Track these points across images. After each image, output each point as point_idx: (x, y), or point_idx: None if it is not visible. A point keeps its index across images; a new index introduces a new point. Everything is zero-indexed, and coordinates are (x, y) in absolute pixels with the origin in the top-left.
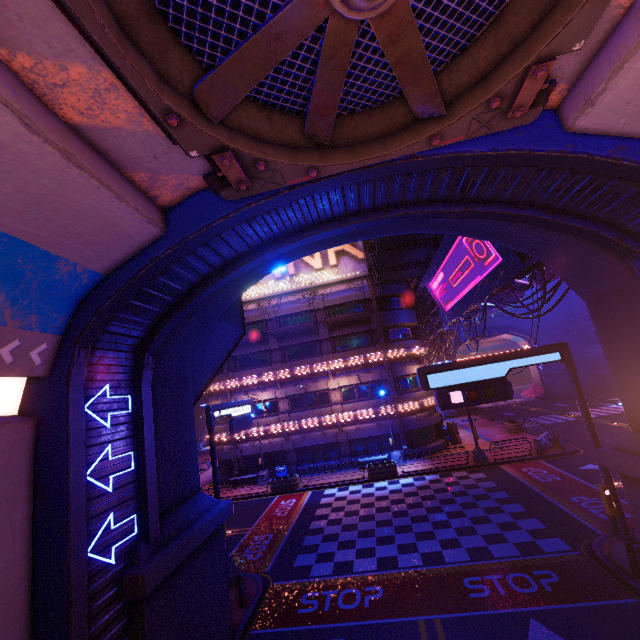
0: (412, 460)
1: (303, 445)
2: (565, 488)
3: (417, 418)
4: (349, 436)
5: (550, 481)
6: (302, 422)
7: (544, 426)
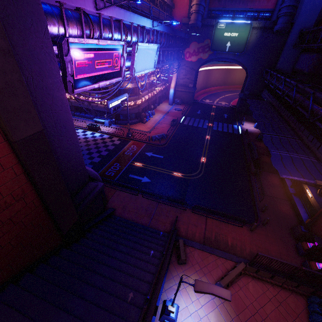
0: (115, 125)
1: (75, 105)
2: (123, 159)
3: (121, 109)
4: (93, 108)
5: (126, 154)
6: (71, 96)
7: (188, 126)
